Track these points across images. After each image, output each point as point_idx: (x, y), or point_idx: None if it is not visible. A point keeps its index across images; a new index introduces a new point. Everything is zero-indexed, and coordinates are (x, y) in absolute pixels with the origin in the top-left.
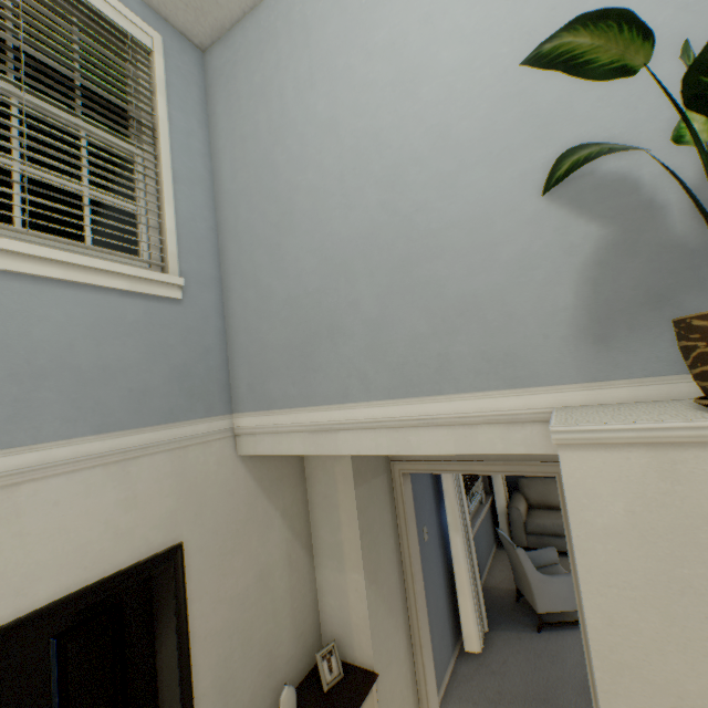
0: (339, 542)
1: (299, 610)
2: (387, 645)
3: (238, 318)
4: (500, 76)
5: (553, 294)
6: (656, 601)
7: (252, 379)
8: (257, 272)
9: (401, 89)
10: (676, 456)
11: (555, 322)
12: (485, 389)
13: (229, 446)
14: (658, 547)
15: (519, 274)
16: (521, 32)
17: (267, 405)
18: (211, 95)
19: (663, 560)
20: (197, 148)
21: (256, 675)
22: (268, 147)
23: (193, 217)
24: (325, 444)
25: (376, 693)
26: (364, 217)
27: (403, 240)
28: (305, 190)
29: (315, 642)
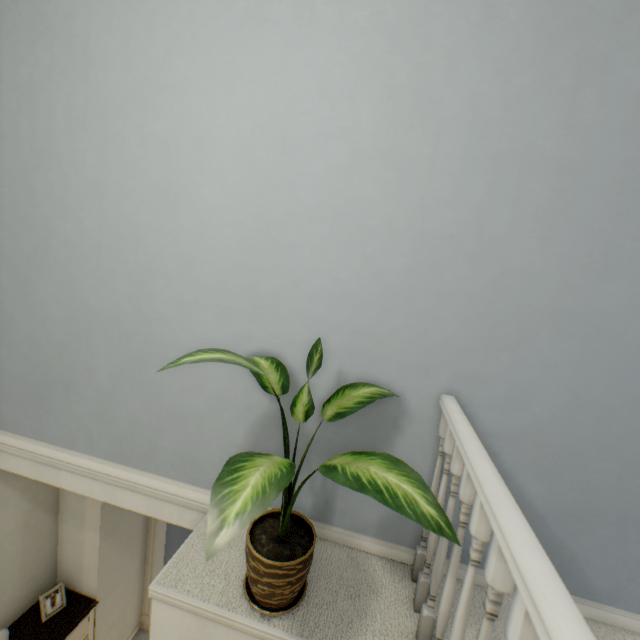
0: (83, 508)
1: (32, 561)
2: (117, 574)
3: None
4: (241, 244)
5: (233, 433)
6: None
7: None
8: (1, 294)
9: (165, 196)
10: (207, 622)
11: (229, 452)
12: (176, 478)
13: None
14: None
15: (216, 408)
16: (264, 216)
17: None
18: None
19: None
20: None
21: None
22: (28, 165)
23: None
24: (50, 475)
25: (94, 614)
26: (113, 299)
27: (141, 338)
28: (62, 239)
29: (49, 578)
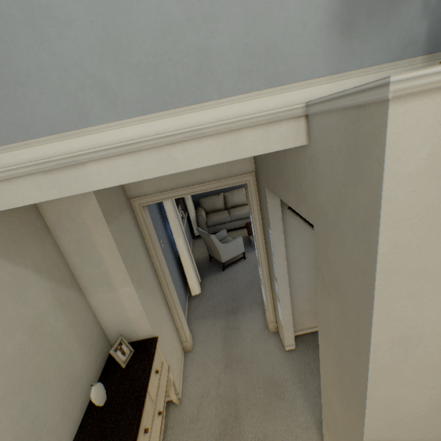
0: (104, 272)
1: (83, 332)
2: (158, 318)
3: None
4: None
5: None
6: (427, 220)
7: None
8: None
9: None
10: None
11: (314, 7)
12: (248, 91)
13: None
14: (440, 179)
15: None
16: None
17: None
18: None
19: (440, 188)
20: None
21: (61, 398)
22: None
23: None
24: (72, 182)
25: (159, 346)
26: None
27: None
28: None
29: (104, 343)
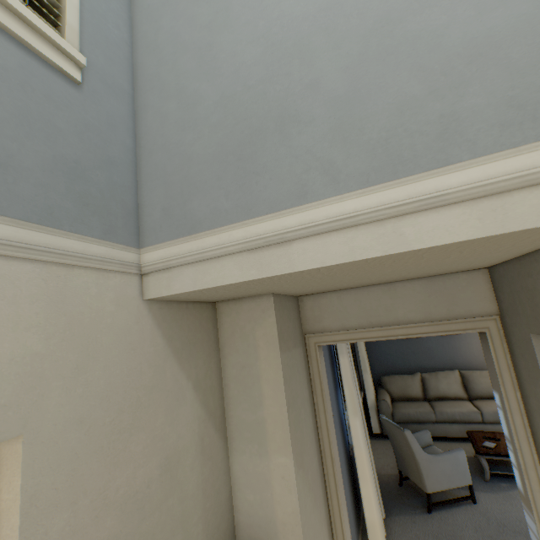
0: (260, 420)
1: (212, 511)
2: None
3: (153, 135)
4: None
5: None
6: None
7: (169, 202)
8: (180, 81)
9: None
10: None
11: None
12: (518, 144)
13: (133, 286)
14: None
15: None
16: None
17: (188, 229)
18: None
19: None
20: None
21: None
22: None
23: (103, 14)
24: (273, 262)
25: None
26: None
27: None
28: None
29: None
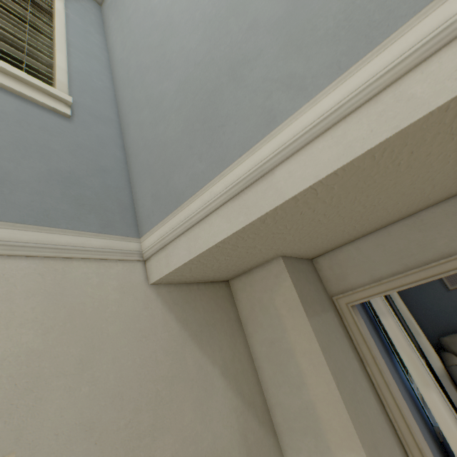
0: (307, 405)
1: None
2: None
3: (136, 142)
4: None
5: None
6: None
7: (155, 188)
8: (148, 92)
9: None
10: None
11: None
12: None
13: (136, 272)
14: None
15: None
16: None
17: (174, 204)
18: (106, 21)
19: None
20: (94, 42)
21: None
22: (146, 5)
23: (88, 73)
24: (259, 200)
25: None
26: None
27: None
28: None
29: None
